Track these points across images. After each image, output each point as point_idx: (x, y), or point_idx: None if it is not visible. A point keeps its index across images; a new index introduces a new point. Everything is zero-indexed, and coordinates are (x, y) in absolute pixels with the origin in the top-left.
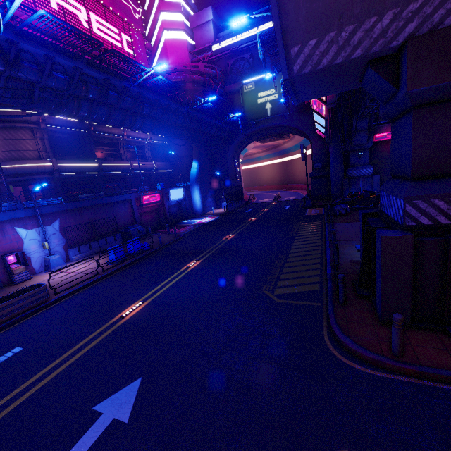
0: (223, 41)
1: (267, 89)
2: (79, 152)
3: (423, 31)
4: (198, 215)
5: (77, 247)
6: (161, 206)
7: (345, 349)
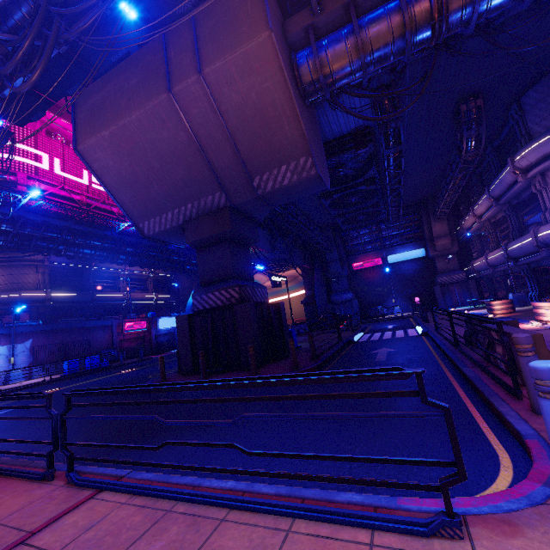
0: None
1: None
2: (77, 284)
3: (187, 219)
4: None
5: (42, 365)
6: (147, 333)
7: None
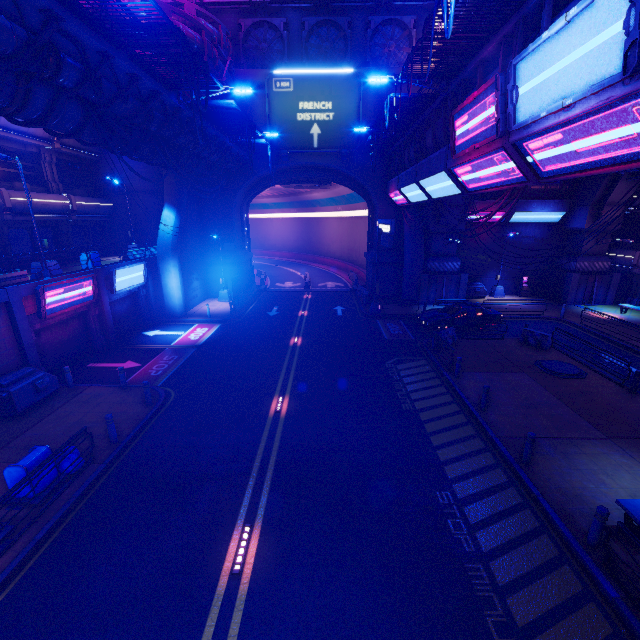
0: None
1: (316, 98)
2: None
3: None
4: (175, 317)
5: None
6: (92, 305)
7: None
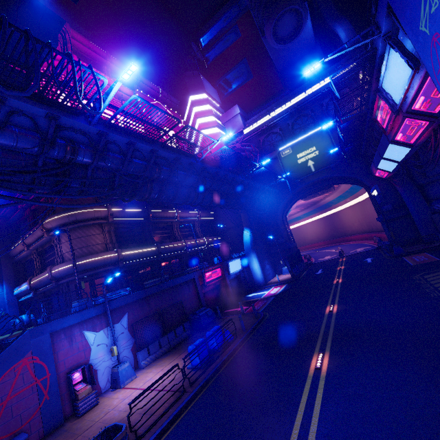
0: (253, 125)
1: (305, 149)
2: (140, 239)
3: None
4: (260, 286)
5: (146, 347)
6: (222, 281)
7: None
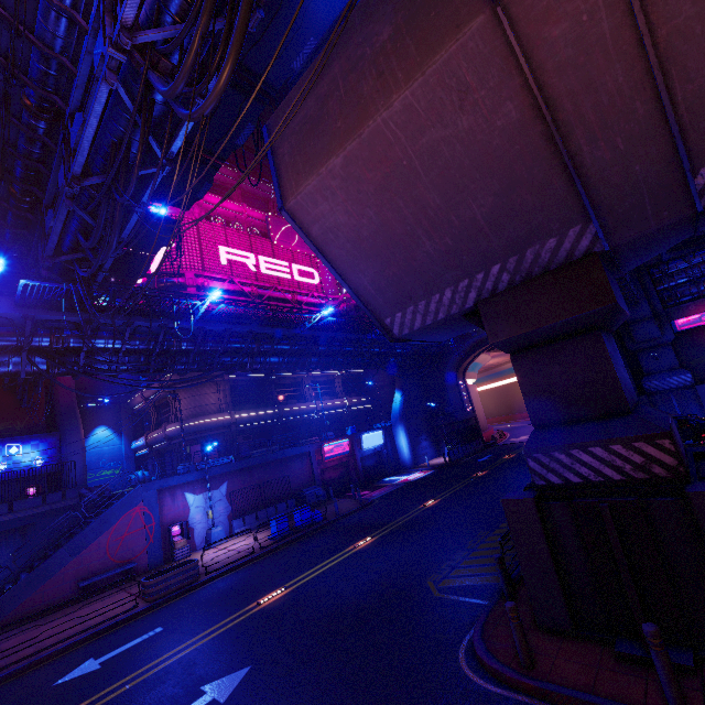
0: None
1: None
2: (260, 398)
3: (485, 295)
4: (406, 468)
5: (242, 517)
6: (350, 457)
7: (477, 658)
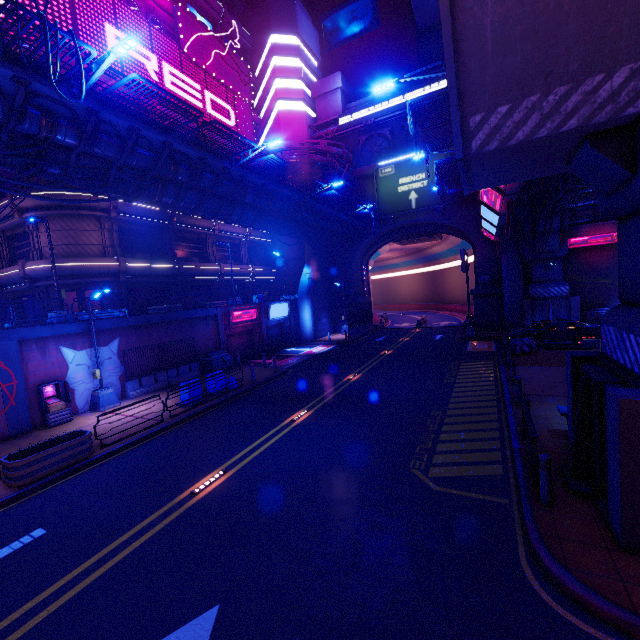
0: (354, 113)
1: (412, 173)
2: (155, 249)
3: None
4: (307, 341)
5: (137, 379)
6: (256, 326)
7: (562, 591)
